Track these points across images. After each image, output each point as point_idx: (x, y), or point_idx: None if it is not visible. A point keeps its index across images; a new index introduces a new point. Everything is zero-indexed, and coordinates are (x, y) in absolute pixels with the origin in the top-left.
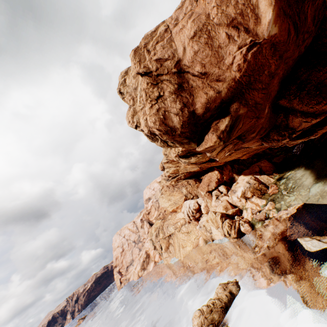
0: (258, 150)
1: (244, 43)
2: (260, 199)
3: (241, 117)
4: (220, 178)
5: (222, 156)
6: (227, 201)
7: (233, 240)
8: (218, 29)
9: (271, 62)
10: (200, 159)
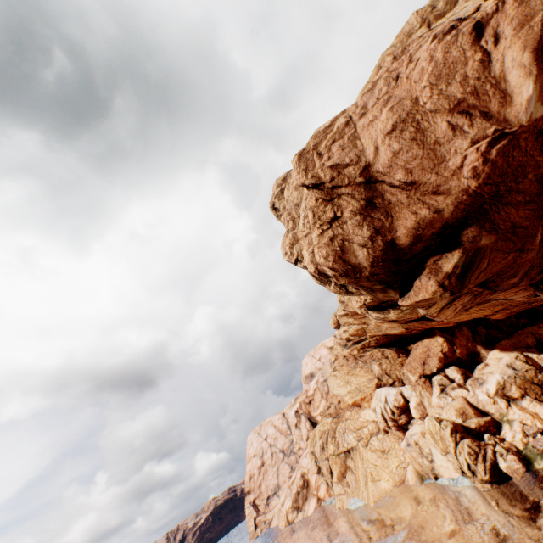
0: (530, 304)
1: (482, 135)
2: (541, 404)
3: (484, 250)
4: (448, 352)
5: (449, 314)
6: (465, 400)
7: (483, 487)
8: (434, 117)
9: (539, 159)
10: (406, 314)
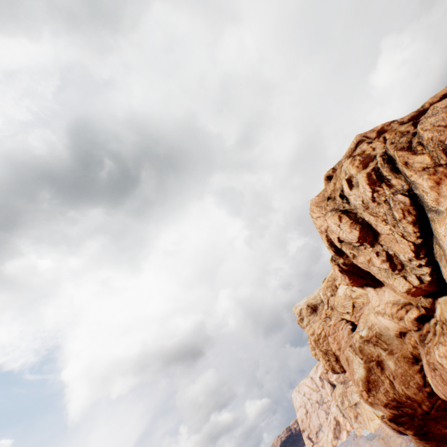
0: None
1: None
2: None
3: None
4: None
5: None
6: None
7: None
8: None
9: None
10: None
